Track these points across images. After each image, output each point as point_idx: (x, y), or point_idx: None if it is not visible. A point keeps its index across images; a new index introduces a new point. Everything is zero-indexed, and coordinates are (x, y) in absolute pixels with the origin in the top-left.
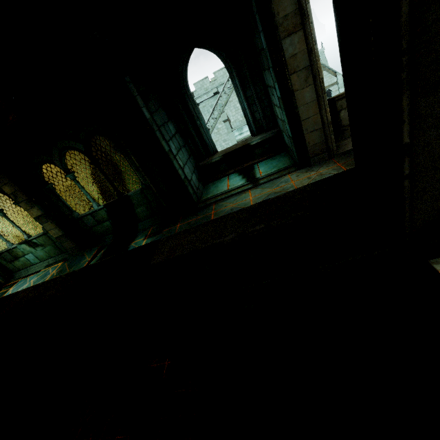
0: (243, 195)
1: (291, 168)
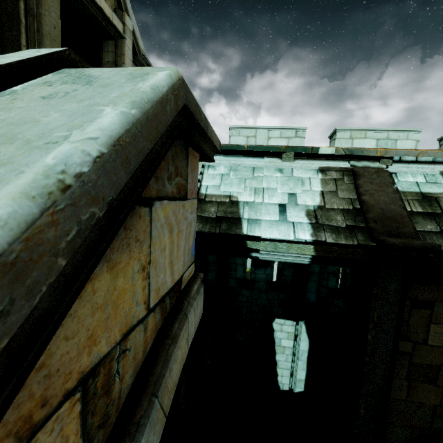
0: None
1: None
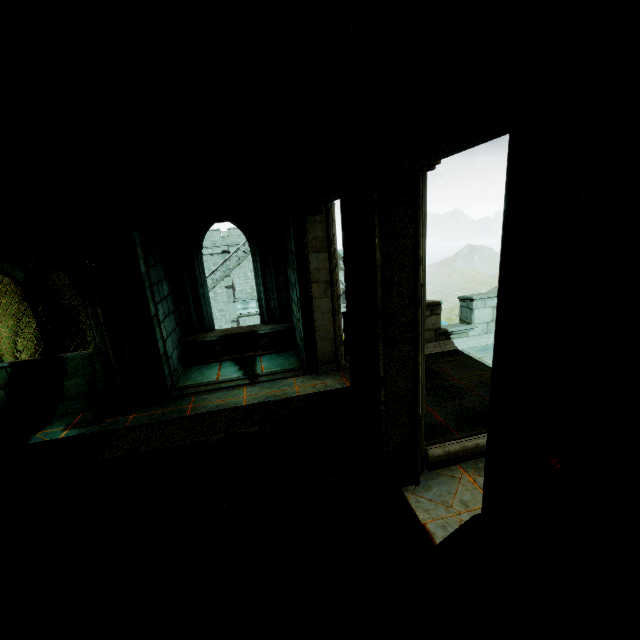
0: (236, 391)
1: (297, 370)
